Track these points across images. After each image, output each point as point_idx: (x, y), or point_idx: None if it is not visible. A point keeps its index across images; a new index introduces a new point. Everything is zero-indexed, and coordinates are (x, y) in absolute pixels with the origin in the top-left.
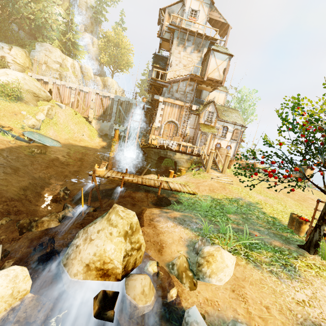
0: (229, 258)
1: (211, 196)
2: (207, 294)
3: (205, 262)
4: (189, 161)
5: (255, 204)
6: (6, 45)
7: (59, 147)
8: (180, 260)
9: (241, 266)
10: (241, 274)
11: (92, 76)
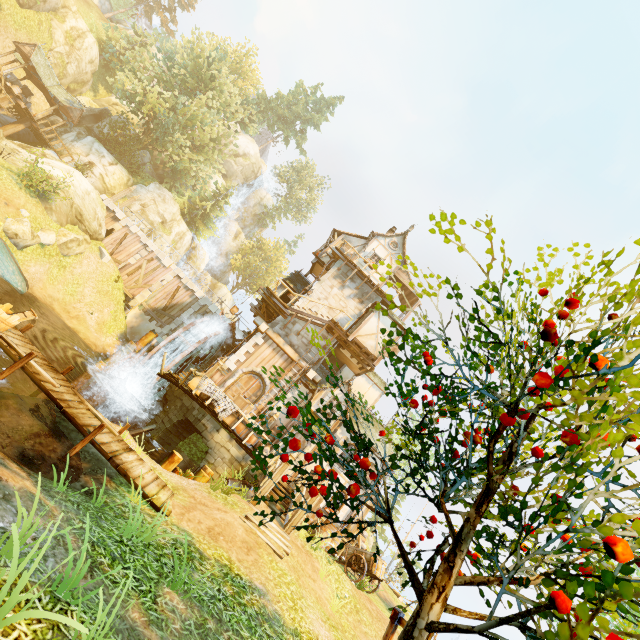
0: None
1: (191, 537)
2: None
3: None
4: (237, 463)
5: (288, 629)
6: (112, 158)
7: (17, 291)
8: None
9: None
10: None
11: (202, 268)
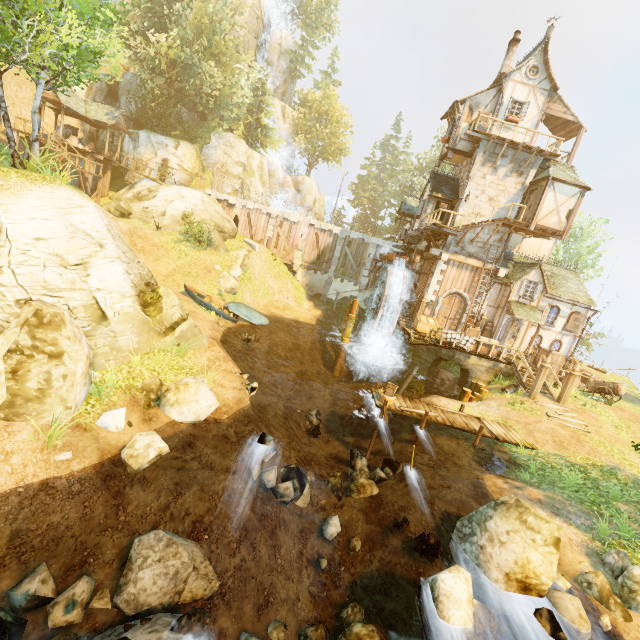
0: None
1: (564, 458)
2: None
3: None
4: (491, 370)
5: None
6: (171, 140)
7: (268, 325)
8: (599, 578)
9: None
10: None
11: (280, 176)
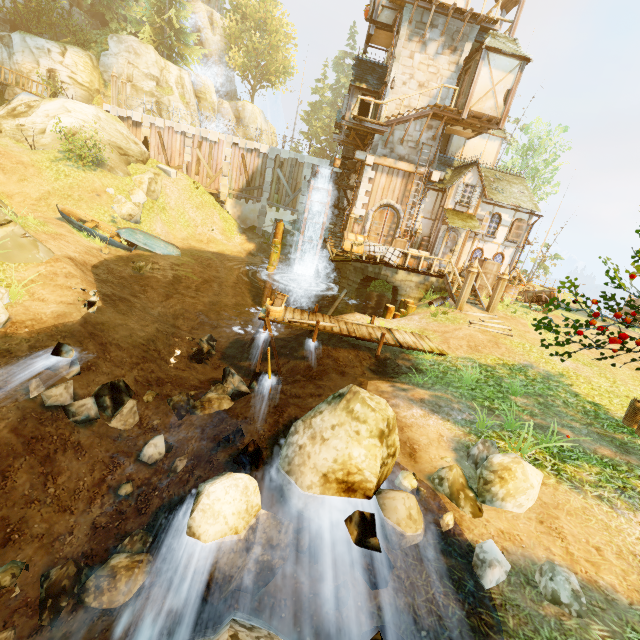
0: (534, 475)
1: (474, 360)
2: (501, 525)
3: (496, 478)
4: (422, 286)
5: (558, 376)
6: (55, 44)
7: (178, 256)
8: (452, 472)
9: (549, 486)
10: (551, 498)
11: (214, 100)
